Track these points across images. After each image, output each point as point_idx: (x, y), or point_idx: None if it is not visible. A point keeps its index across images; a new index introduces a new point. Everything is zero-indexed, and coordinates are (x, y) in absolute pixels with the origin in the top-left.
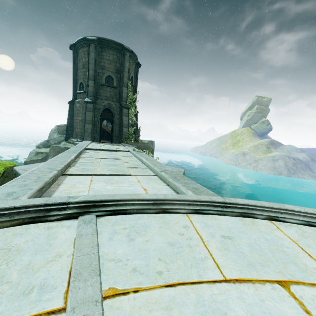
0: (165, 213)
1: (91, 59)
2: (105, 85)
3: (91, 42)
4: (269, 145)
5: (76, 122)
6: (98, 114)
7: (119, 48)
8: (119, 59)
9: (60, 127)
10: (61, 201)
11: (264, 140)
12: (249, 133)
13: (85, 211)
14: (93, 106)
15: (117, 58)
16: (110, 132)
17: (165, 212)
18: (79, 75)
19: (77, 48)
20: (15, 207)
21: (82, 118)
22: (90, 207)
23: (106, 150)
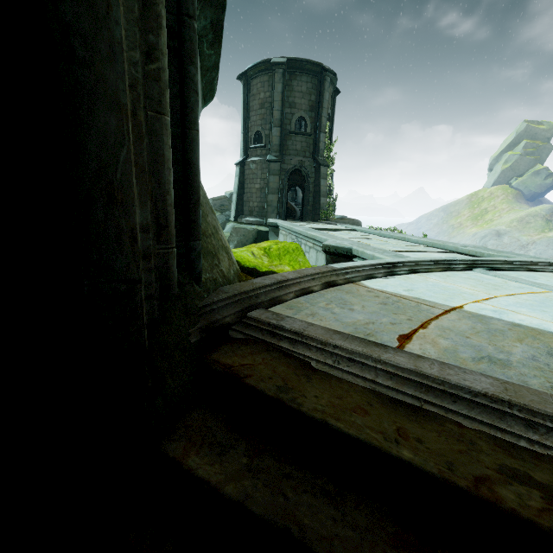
0: (532, 271)
1: (277, 93)
2: (295, 132)
3: (278, 67)
4: (550, 217)
5: (250, 192)
6: (284, 179)
7: (316, 71)
8: (314, 89)
9: (216, 201)
10: (451, 259)
11: (540, 208)
12: (507, 195)
13: (472, 266)
14: (279, 167)
15: (312, 86)
16: (290, 205)
17: (532, 270)
18: (253, 120)
19: (249, 77)
20: (432, 260)
21: (261, 186)
22: (472, 264)
23: (327, 230)
